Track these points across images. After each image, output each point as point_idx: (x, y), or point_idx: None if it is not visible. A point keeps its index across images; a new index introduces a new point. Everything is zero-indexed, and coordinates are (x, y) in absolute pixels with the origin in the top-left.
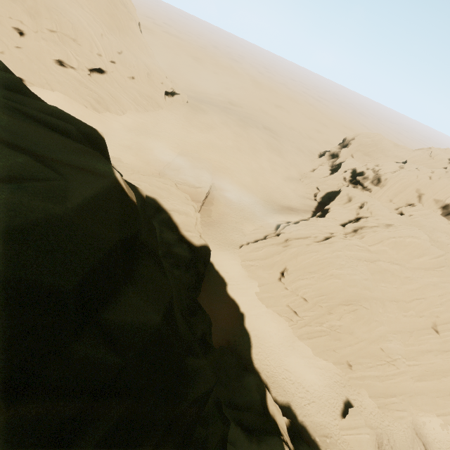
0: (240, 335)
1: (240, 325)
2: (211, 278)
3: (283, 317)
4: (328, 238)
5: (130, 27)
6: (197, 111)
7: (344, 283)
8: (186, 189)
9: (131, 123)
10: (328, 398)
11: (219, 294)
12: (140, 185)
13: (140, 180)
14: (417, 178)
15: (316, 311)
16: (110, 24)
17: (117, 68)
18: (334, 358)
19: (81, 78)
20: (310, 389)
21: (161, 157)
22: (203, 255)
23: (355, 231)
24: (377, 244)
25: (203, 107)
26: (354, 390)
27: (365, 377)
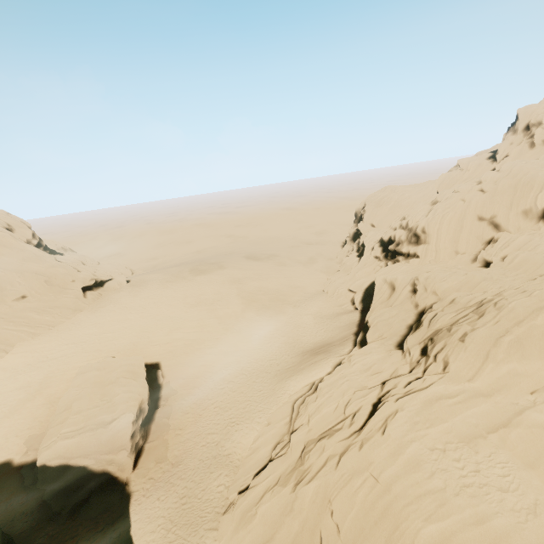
0: None
1: None
2: None
3: None
4: (377, 404)
5: (4, 244)
6: (140, 286)
7: None
8: (86, 439)
9: (19, 360)
10: None
11: None
12: None
13: None
14: (464, 202)
15: None
16: None
17: None
18: None
19: None
20: None
21: (65, 390)
22: None
23: (423, 352)
24: (482, 367)
25: (154, 276)
26: None
27: None
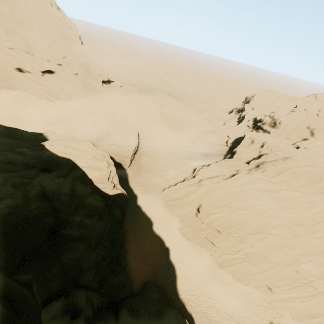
0: (166, 268)
1: (165, 259)
2: (139, 219)
3: (203, 248)
4: (234, 175)
5: (71, 39)
6: (128, 91)
7: (251, 213)
8: (116, 149)
9: (76, 106)
10: (252, 323)
11: (146, 233)
12: (56, 149)
13: (59, 145)
14: (306, 117)
15: (230, 241)
16: (55, 39)
17: (63, 68)
18: (254, 283)
19: (36, 78)
20: (234, 315)
21: (99, 128)
22: (120, 202)
23: (257, 166)
24: (277, 175)
25: (134, 88)
26: (277, 313)
27: (285, 300)
